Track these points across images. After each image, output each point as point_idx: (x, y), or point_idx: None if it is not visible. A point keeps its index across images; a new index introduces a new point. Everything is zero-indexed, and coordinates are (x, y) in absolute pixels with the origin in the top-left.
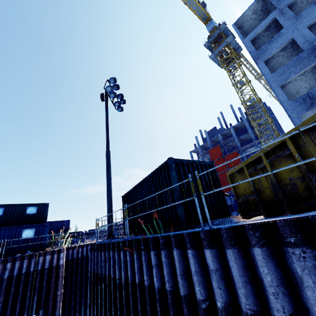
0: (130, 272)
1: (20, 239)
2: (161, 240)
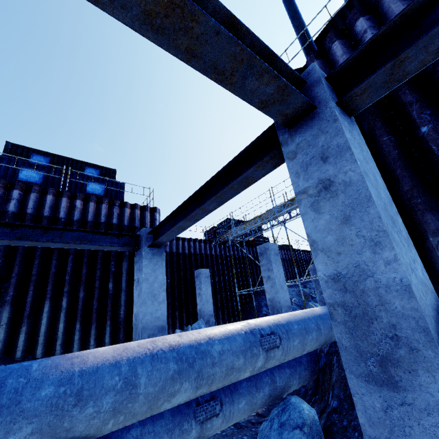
0: None
1: (84, 194)
2: None
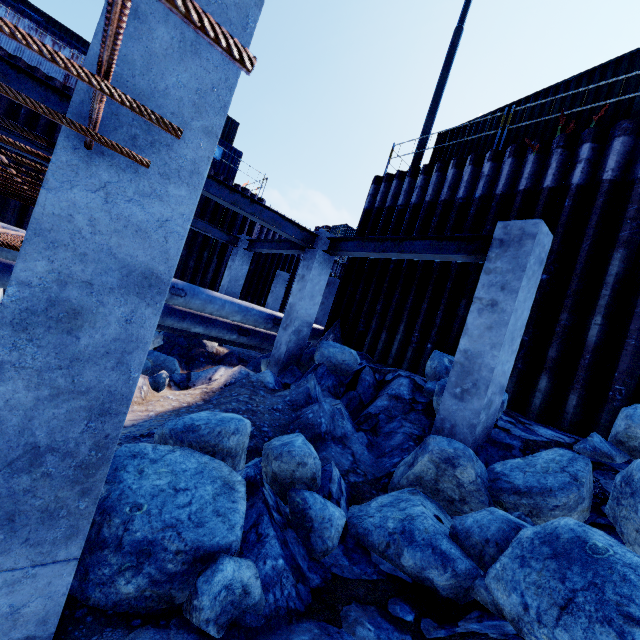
0: (504, 183)
1: None
2: (626, 124)
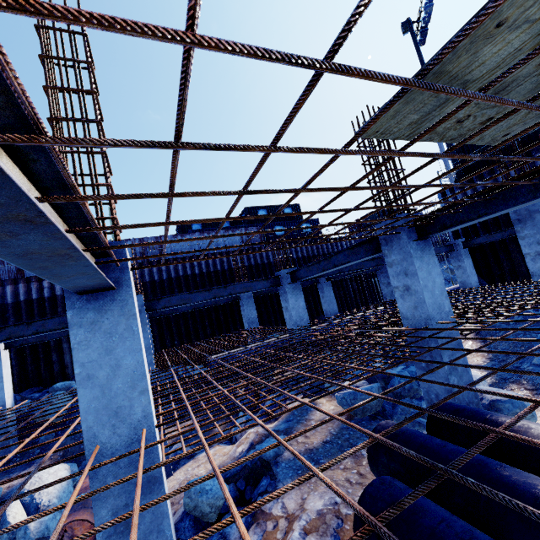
0: None
1: (302, 233)
2: None
